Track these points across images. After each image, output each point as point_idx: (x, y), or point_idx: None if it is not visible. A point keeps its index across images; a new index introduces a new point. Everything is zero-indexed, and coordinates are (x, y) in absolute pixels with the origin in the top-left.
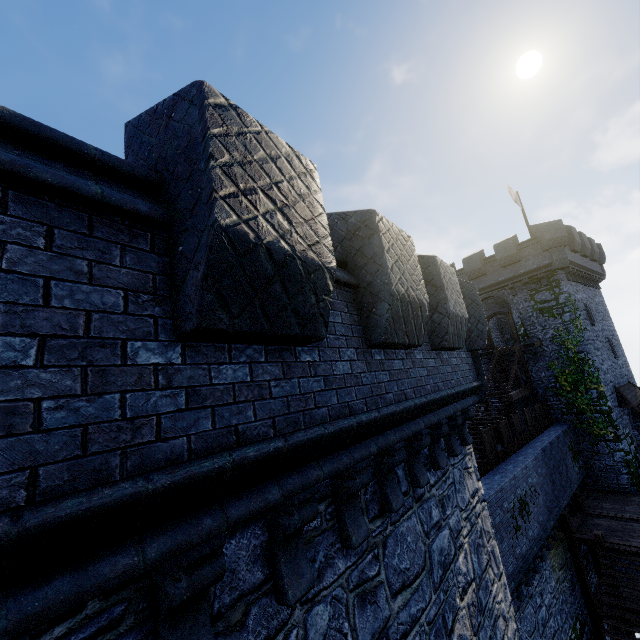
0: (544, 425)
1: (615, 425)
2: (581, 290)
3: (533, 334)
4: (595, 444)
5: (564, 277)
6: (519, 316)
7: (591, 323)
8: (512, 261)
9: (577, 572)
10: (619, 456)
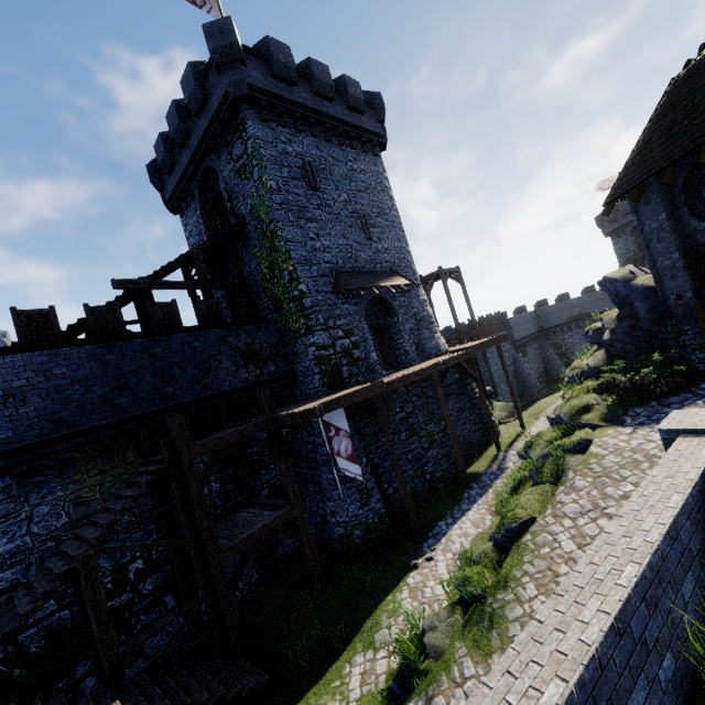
0: (224, 327)
1: (307, 314)
2: (309, 144)
3: (239, 210)
4: (295, 343)
5: (252, 114)
6: (225, 188)
7: (310, 186)
8: (198, 101)
9: (153, 500)
10: (311, 353)
